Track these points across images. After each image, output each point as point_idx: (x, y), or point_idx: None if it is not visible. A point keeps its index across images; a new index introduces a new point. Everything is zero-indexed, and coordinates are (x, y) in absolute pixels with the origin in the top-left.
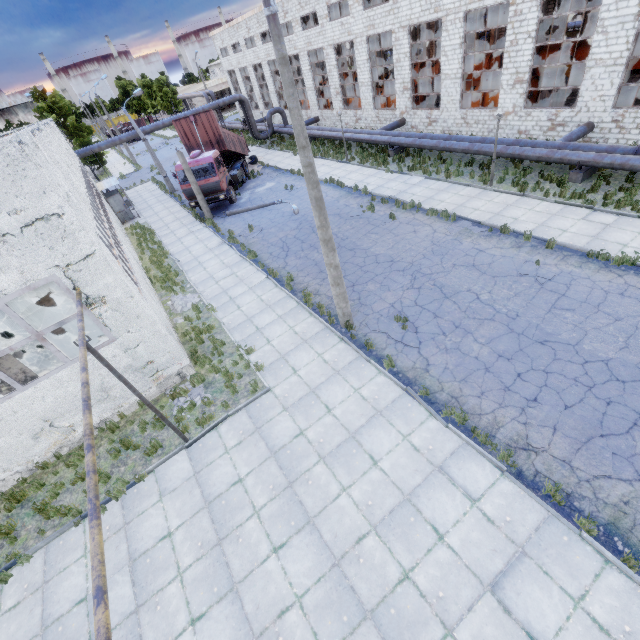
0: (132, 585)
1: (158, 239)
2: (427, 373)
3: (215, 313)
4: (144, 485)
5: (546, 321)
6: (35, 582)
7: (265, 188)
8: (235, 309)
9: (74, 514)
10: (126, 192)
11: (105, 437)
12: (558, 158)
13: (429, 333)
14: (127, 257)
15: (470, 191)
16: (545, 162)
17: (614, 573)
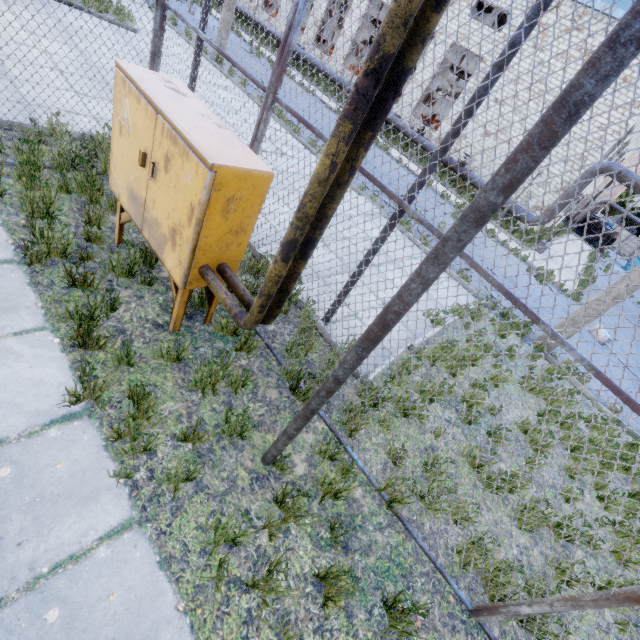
0: None
1: None
2: None
3: None
4: None
5: None
6: None
7: None
8: None
9: None
10: None
11: None
12: None
13: None
14: None
15: (327, 98)
16: None
17: None
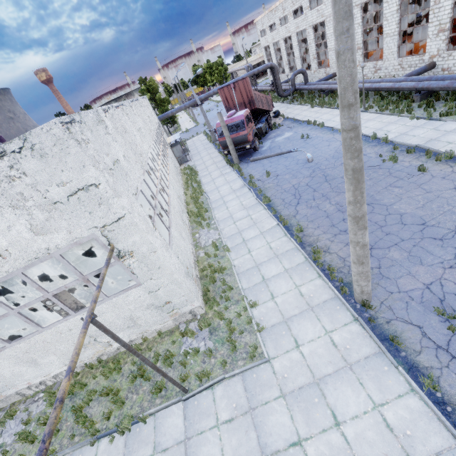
0: None
1: (199, 178)
2: None
3: (229, 253)
4: (145, 427)
5: None
6: None
7: (283, 137)
8: (246, 252)
9: (93, 432)
10: (187, 142)
11: (131, 355)
12: None
13: None
14: (170, 200)
15: None
16: None
17: None
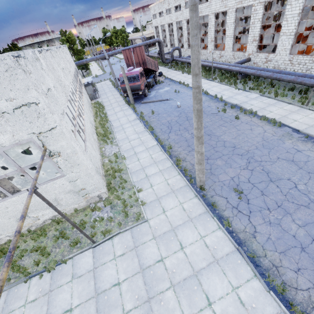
0: None
1: (105, 111)
2: (254, 238)
3: (125, 160)
4: (65, 266)
5: None
6: None
7: (164, 90)
8: (136, 160)
9: (26, 274)
10: (96, 84)
11: (54, 225)
12: None
13: (257, 206)
14: (85, 122)
15: (291, 107)
16: None
17: None
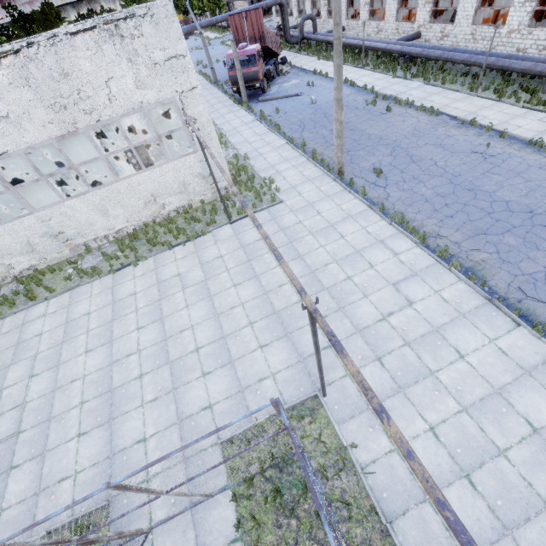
0: (202, 272)
1: None
2: (386, 200)
3: (248, 161)
4: (206, 237)
5: (478, 179)
6: (151, 268)
7: (291, 84)
8: (262, 160)
9: (168, 244)
10: None
11: (180, 217)
12: (538, 71)
13: (394, 180)
14: None
15: (457, 95)
16: (529, 77)
17: (461, 284)
